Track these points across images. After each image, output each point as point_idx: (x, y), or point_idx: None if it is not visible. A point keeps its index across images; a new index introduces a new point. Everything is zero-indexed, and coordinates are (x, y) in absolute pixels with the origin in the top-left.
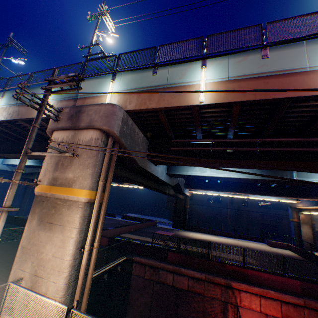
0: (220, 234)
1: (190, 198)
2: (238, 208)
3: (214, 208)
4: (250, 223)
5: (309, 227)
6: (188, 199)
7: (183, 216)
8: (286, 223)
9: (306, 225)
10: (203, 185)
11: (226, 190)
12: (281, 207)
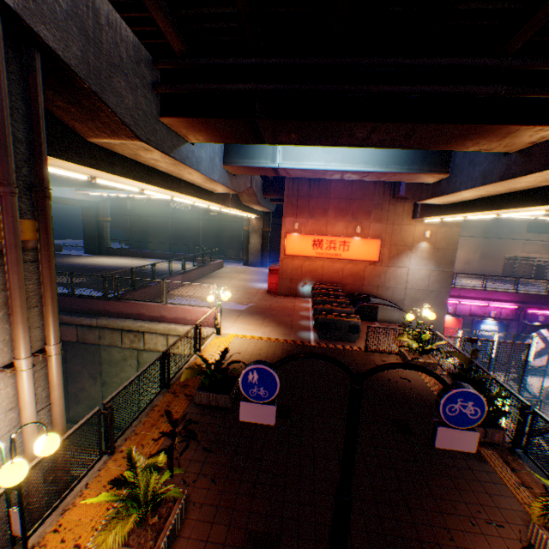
0: (154, 257)
1: (147, 207)
2: (222, 219)
3: (182, 221)
4: (231, 240)
5: (260, 238)
6: (103, 208)
7: (98, 236)
8: (277, 237)
9: (257, 235)
10: (58, 179)
11: (93, 186)
12: (274, 214)
